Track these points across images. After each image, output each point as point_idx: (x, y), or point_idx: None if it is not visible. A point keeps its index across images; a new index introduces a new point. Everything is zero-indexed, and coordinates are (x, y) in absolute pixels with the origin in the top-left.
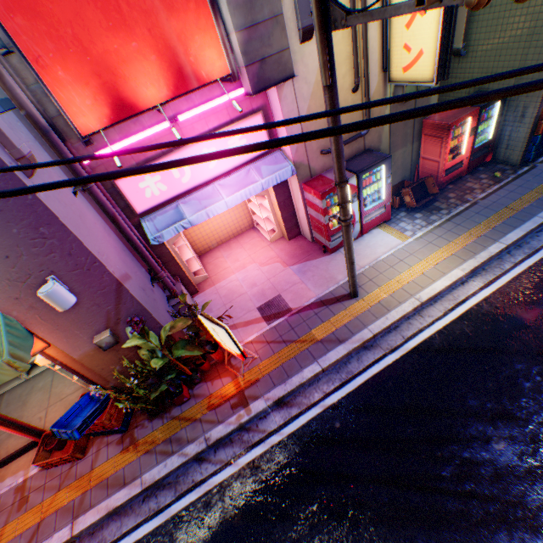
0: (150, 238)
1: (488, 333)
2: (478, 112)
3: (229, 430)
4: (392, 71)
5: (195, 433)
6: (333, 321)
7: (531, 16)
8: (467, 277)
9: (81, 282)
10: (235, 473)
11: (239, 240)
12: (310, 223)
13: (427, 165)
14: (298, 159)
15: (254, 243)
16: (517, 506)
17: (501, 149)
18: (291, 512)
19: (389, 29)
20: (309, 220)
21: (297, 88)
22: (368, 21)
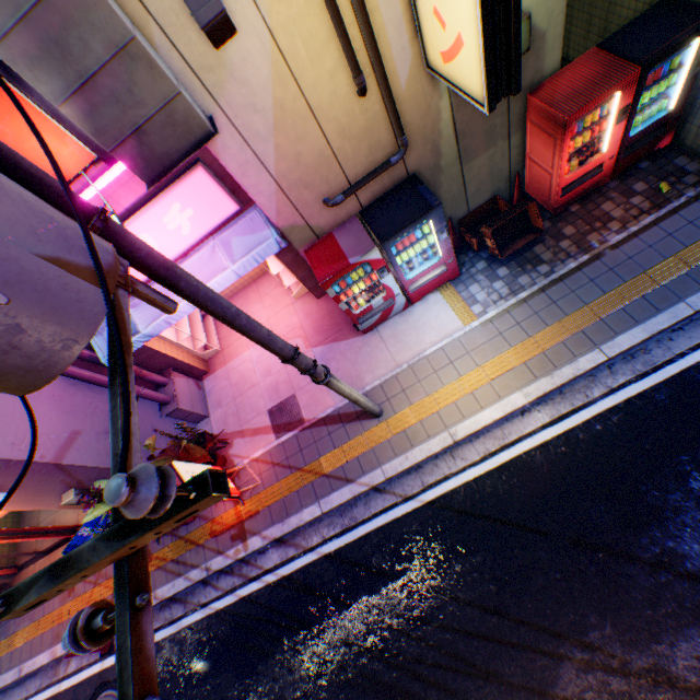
0: (103, 362)
1: (524, 500)
2: (639, 75)
3: (227, 564)
4: (428, 49)
5: (199, 559)
6: (345, 450)
7: None
8: (533, 402)
9: (8, 475)
10: (233, 603)
11: (259, 288)
12: None
13: (536, 173)
14: (285, 222)
15: (277, 296)
16: None
17: (693, 127)
18: (275, 652)
19: None
20: None
21: (242, 125)
22: None
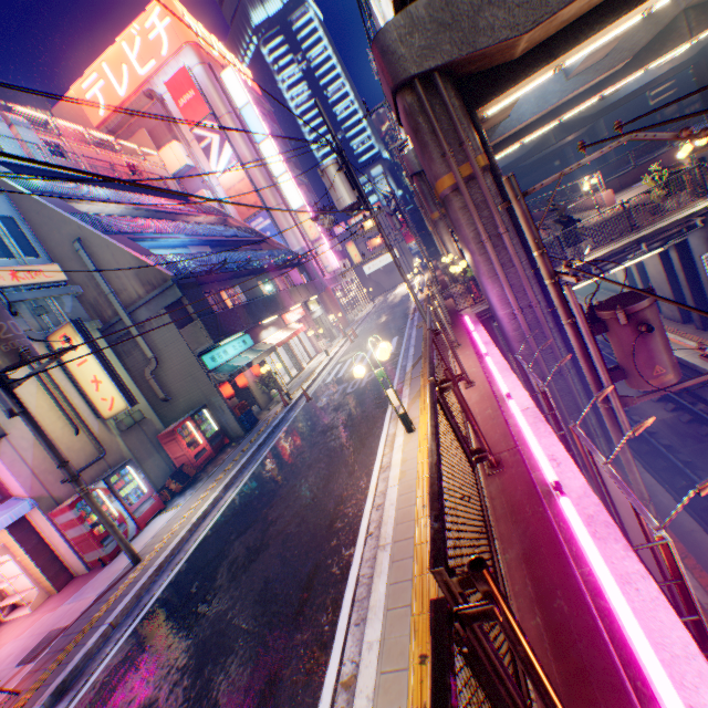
0: None
1: (240, 504)
2: (193, 417)
3: None
4: (105, 414)
5: None
6: (119, 590)
7: (188, 371)
8: (225, 493)
9: None
10: None
11: None
12: (79, 548)
13: (182, 460)
14: (37, 493)
15: (6, 630)
16: (259, 548)
17: (231, 431)
18: None
19: (89, 395)
20: (75, 546)
21: (17, 443)
22: (29, 378)
